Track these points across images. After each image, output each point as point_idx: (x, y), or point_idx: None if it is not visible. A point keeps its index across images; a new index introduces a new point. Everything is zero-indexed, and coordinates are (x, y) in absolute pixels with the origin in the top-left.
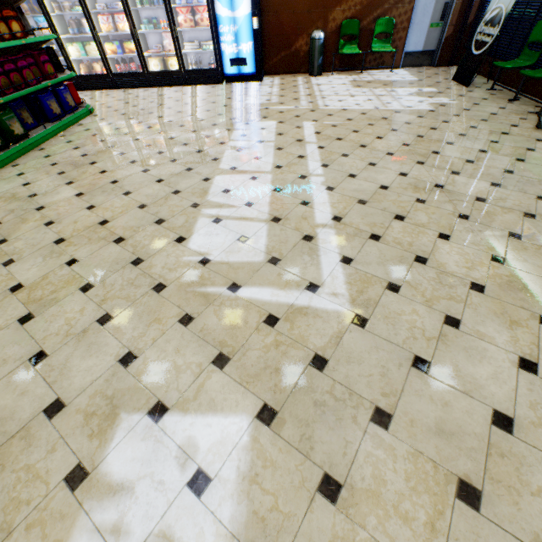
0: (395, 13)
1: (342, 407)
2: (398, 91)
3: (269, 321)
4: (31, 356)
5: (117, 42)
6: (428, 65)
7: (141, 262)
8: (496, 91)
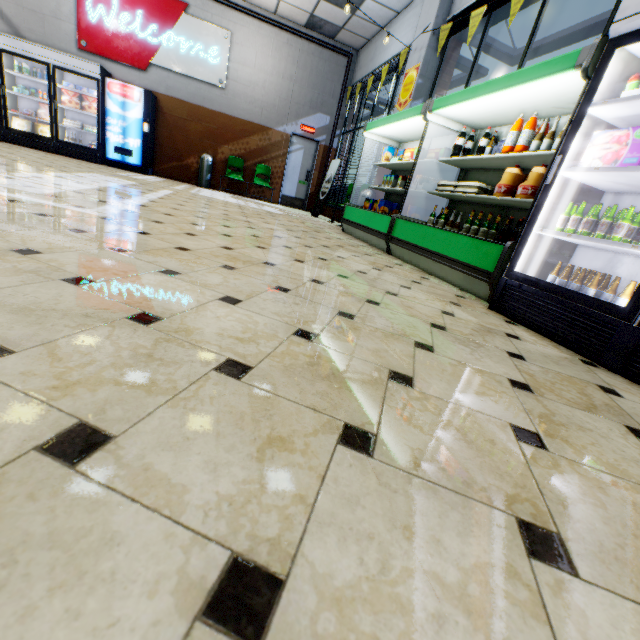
0: (272, 164)
1: (44, 223)
2: (266, 206)
3: (11, 201)
4: None
5: None
6: (301, 209)
7: None
8: (335, 223)
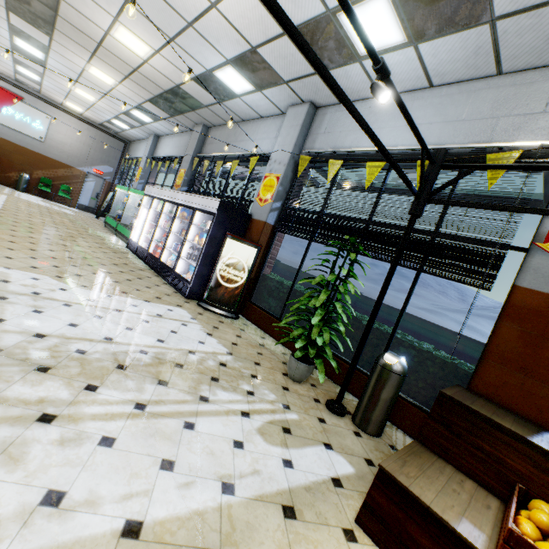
0: (73, 186)
1: None
2: (65, 209)
3: None
4: None
5: None
6: (92, 213)
7: None
8: None
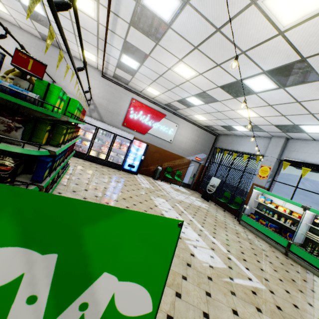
0: (182, 170)
1: None
2: (190, 197)
3: (254, 293)
4: (203, 315)
5: (80, 139)
6: (189, 188)
7: (190, 265)
8: (217, 206)
